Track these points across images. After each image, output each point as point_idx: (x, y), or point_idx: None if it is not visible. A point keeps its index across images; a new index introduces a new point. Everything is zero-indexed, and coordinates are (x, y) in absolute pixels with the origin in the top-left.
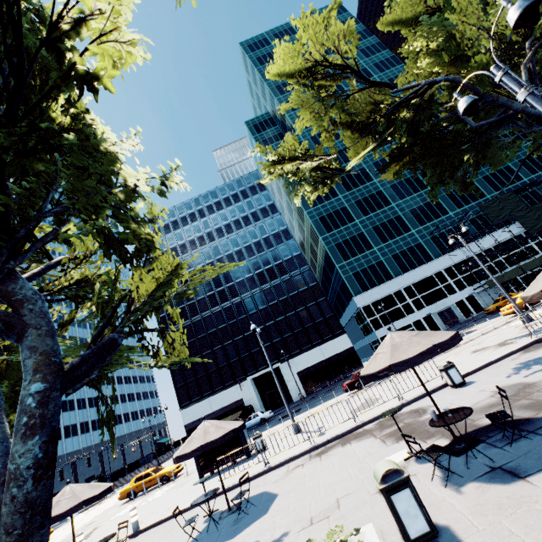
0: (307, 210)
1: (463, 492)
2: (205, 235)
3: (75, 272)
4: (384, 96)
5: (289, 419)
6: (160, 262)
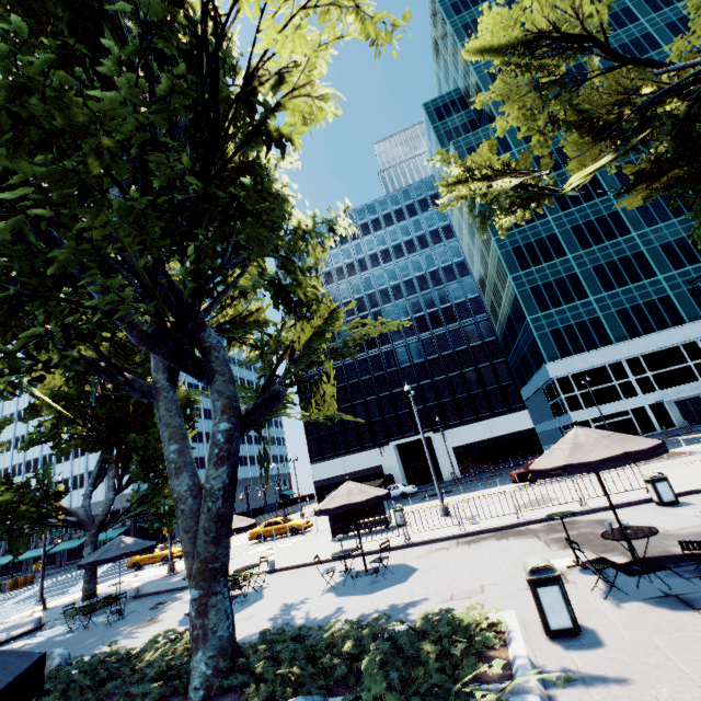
0: (497, 236)
1: (623, 607)
2: (355, 263)
3: (228, 308)
4: (641, 79)
5: (436, 499)
6: (319, 312)
